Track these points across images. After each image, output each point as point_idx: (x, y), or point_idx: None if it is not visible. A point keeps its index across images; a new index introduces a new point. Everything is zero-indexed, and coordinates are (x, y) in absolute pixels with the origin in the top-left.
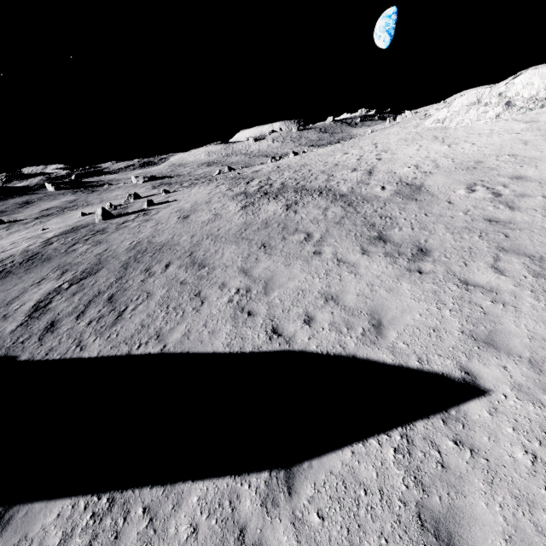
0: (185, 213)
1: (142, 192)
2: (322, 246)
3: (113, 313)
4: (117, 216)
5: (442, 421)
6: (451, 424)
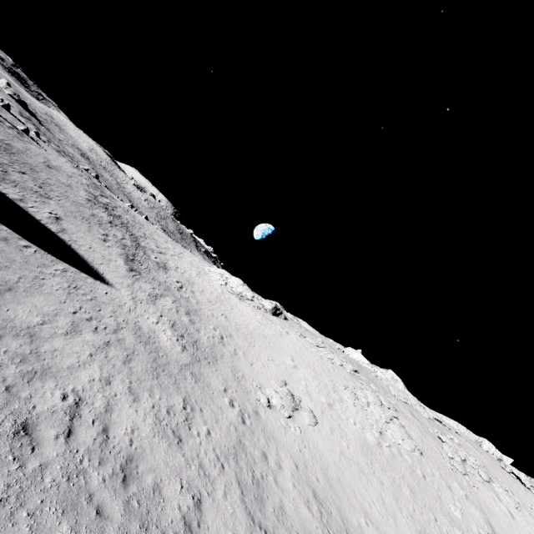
0: (50, 165)
1: None
2: (108, 241)
3: None
4: None
5: (94, 279)
6: (96, 281)
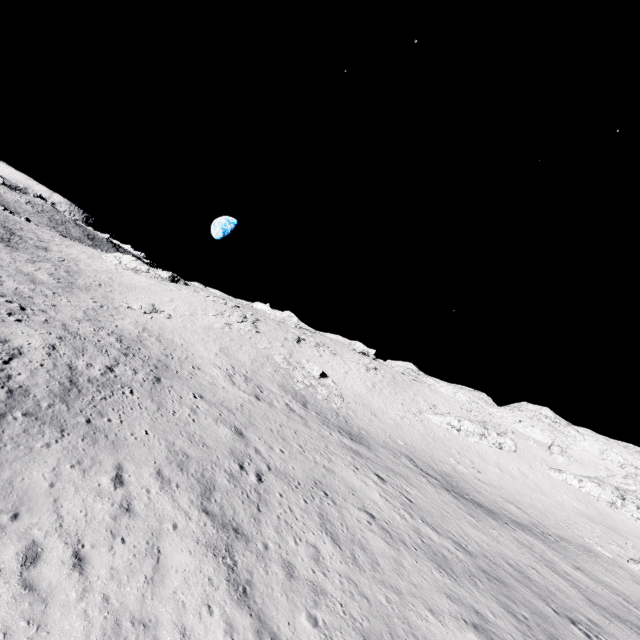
0: None
1: None
2: None
3: None
4: None
5: None
6: None
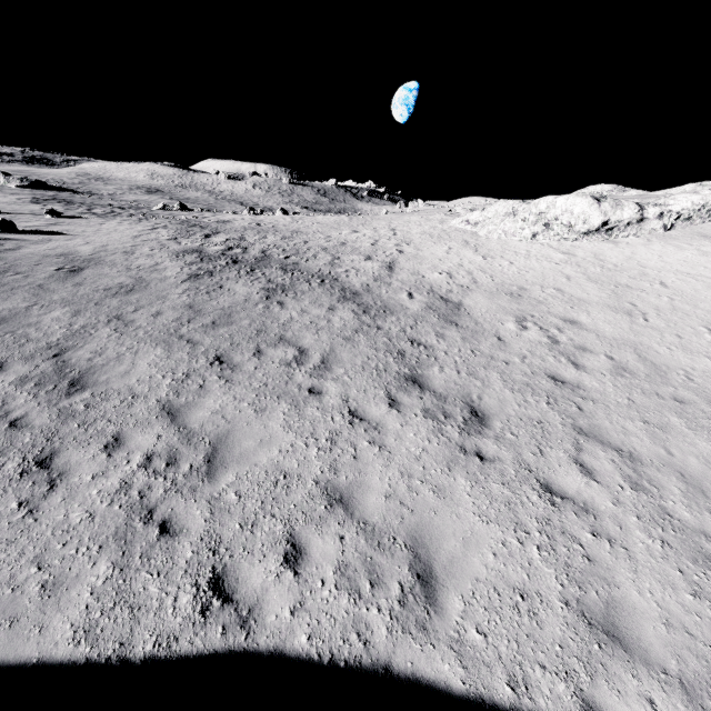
0: (76, 263)
1: (6, 202)
2: (323, 380)
3: None
4: None
5: None
6: None
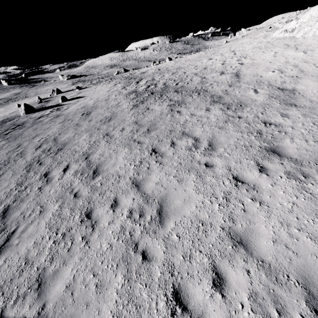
0: (88, 110)
1: (64, 87)
2: (212, 157)
3: (2, 235)
4: (38, 110)
5: None
6: None
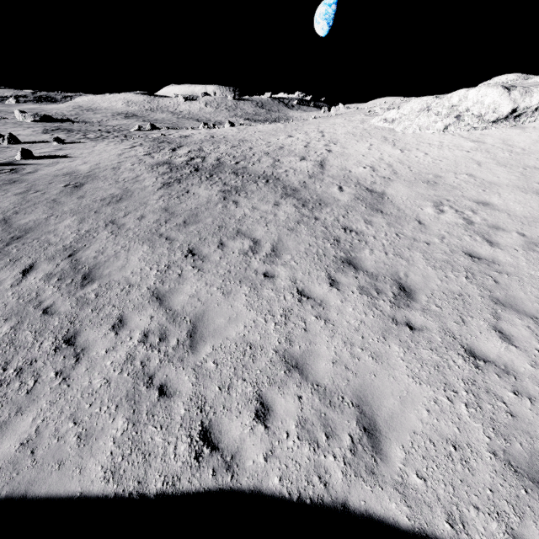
0: (78, 179)
1: (25, 134)
2: (275, 265)
3: None
4: None
5: None
6: None
